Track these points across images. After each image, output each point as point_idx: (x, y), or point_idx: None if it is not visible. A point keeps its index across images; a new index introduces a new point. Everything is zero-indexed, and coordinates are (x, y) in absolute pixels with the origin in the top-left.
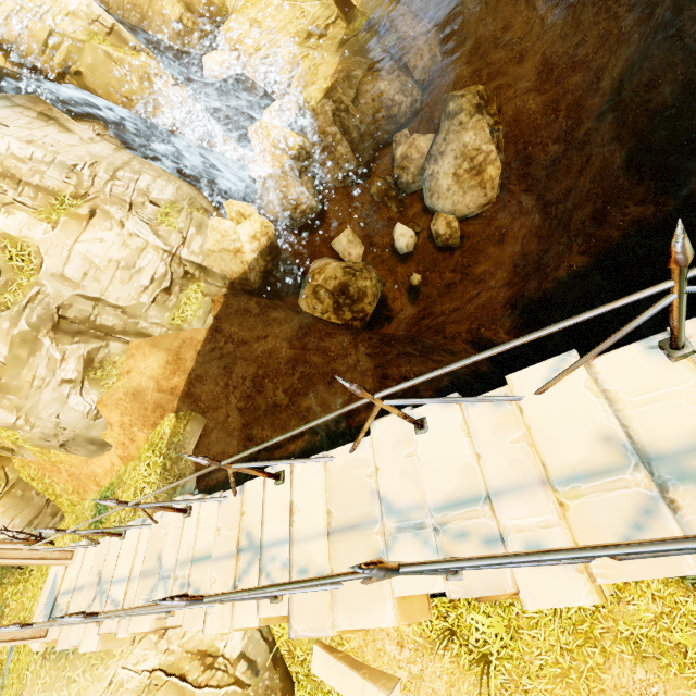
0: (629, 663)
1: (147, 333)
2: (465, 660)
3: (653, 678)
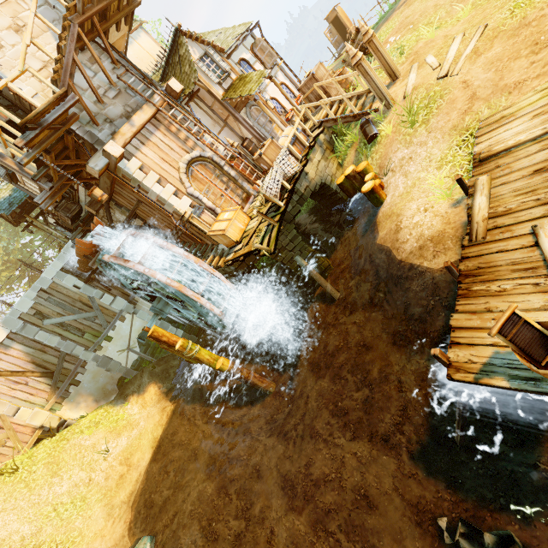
0: (77, 437)
1: None
2: (8, 479)
3: (86, 435)
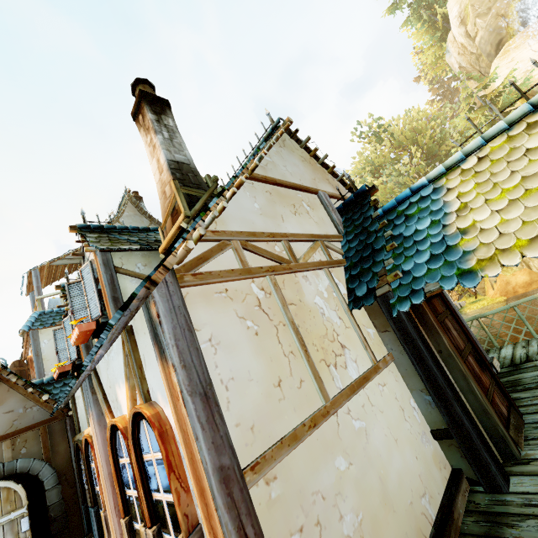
0: None
1: (531, 267)
2: None
3: None
